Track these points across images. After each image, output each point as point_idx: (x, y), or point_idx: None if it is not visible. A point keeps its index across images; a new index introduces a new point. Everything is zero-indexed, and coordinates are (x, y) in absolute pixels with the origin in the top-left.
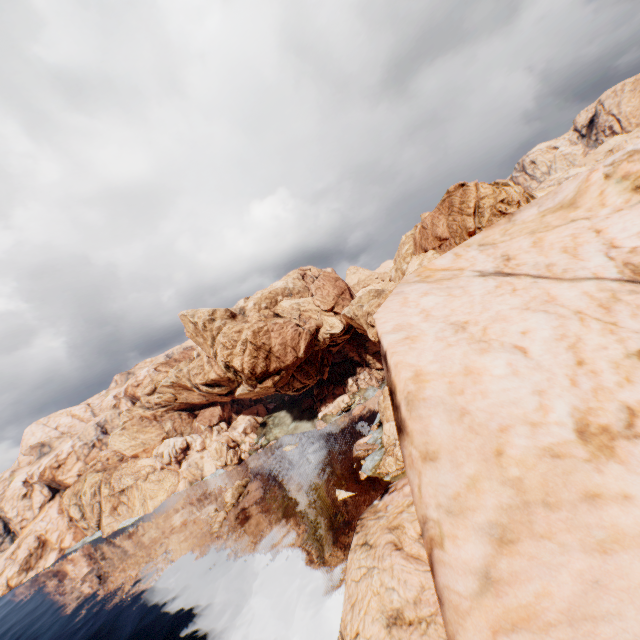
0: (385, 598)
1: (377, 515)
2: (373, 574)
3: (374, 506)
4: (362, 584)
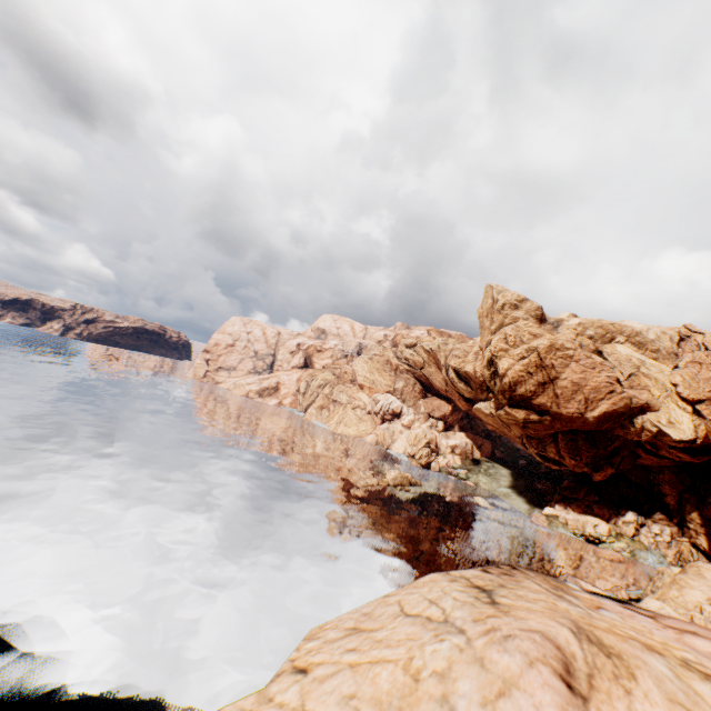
0: (418, 709)
1: (559, 592)
2: (444, 637)
3: (563, 583)
4: (405, 625)
